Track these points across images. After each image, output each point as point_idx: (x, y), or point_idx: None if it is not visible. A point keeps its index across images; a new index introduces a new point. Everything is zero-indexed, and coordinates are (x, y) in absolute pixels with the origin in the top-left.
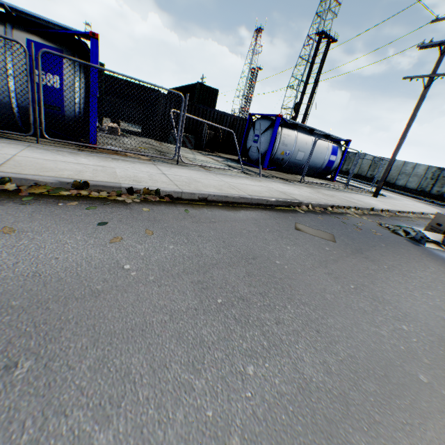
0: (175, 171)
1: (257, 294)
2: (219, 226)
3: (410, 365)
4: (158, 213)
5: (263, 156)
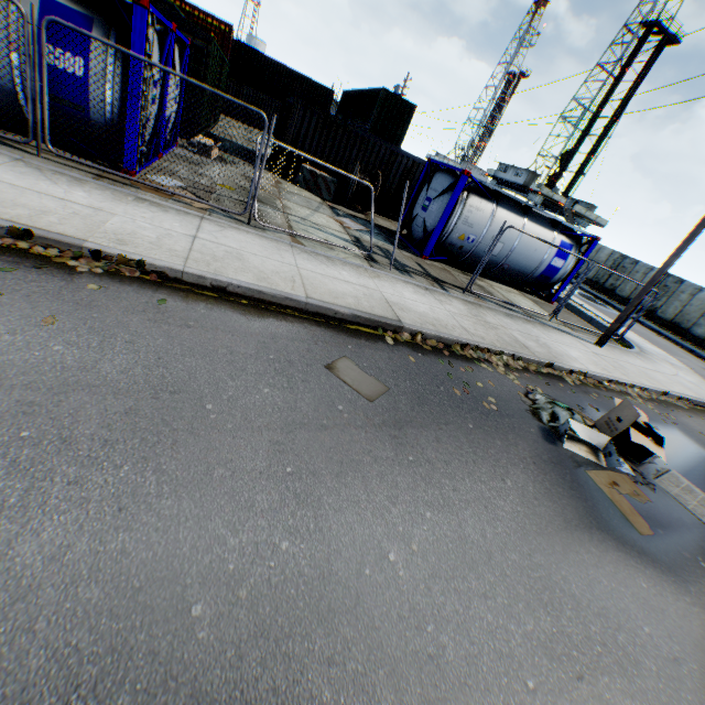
0: (225, 235)
1: (101, 440)
2: (188, 334)
3: (205, 589)
4: (109, 296)
5: (429, 236)
